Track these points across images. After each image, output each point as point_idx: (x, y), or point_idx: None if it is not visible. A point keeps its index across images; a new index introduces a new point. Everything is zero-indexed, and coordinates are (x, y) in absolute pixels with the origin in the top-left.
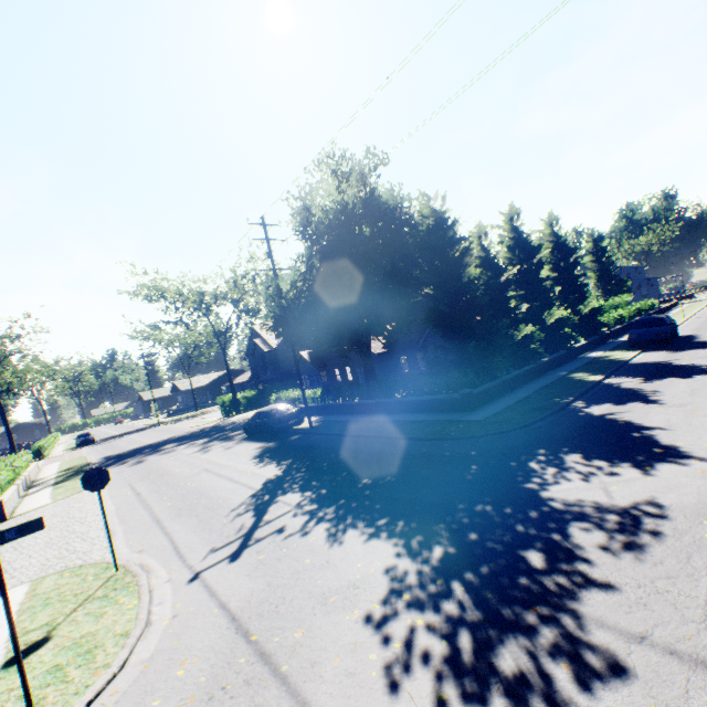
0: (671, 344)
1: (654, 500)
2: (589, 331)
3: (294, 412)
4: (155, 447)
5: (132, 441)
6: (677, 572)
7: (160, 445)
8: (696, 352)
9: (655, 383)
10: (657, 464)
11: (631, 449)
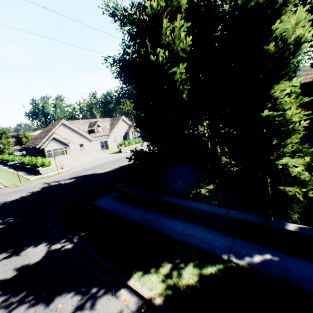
0: None
1: None
2: None
3: None
4: None
5: None
6: None
7: None
8: None
9: None
10: None
11: None
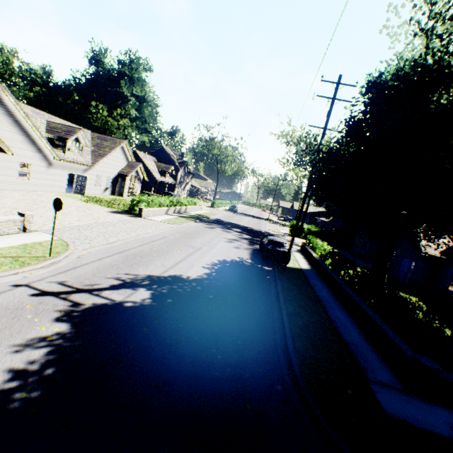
0: None
1: None
2: None
3: (282, 251)
4: (232, 226)
5: (240, 219)
6: None
7: (236, 227)
8: None
9: None
10: None
11: None
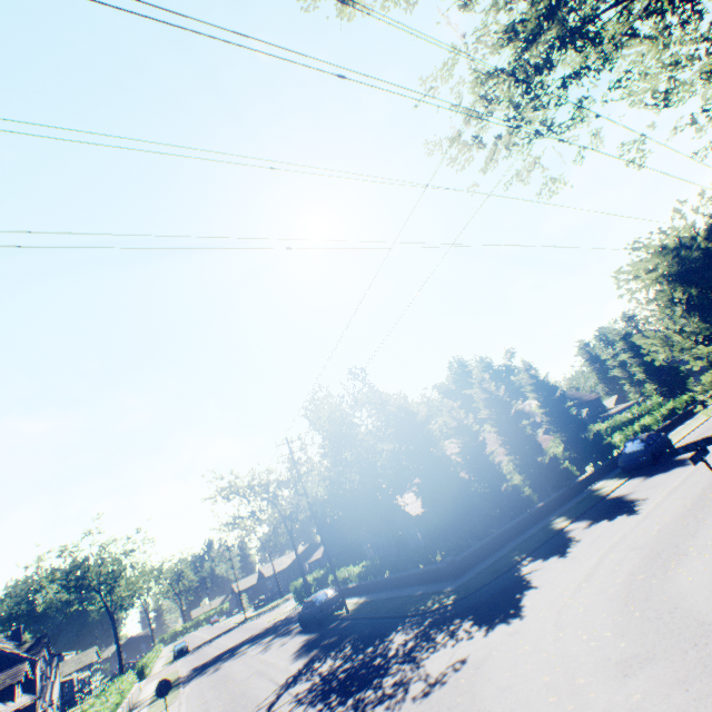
0: (656, 464)
1: (466, 657)
2: (600, 456)
3: (333, 597)
4: (232, 651)
5: (218, 645)
6: (427, 707)
7: (237, 648)
8: (654, 479)
9: (588, 529)
10: (498, 625)
11: (501, 611)
